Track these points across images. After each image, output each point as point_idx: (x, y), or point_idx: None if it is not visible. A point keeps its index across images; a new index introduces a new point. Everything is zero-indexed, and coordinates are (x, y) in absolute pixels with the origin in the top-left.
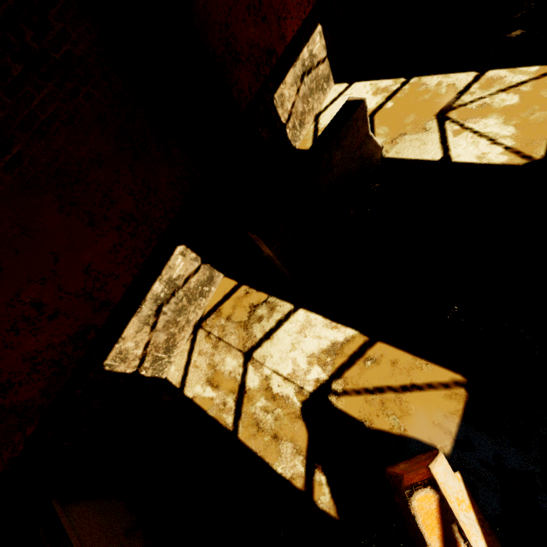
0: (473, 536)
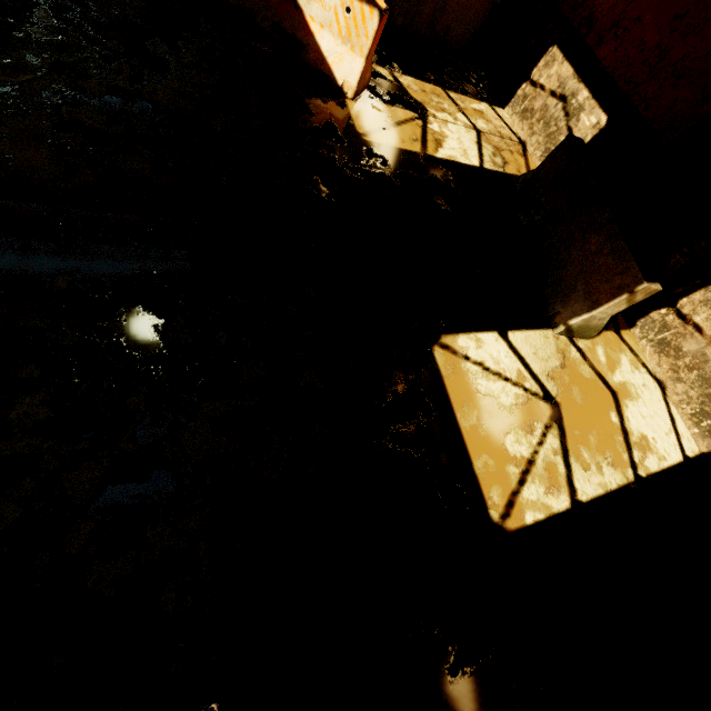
0: (331, 43)
